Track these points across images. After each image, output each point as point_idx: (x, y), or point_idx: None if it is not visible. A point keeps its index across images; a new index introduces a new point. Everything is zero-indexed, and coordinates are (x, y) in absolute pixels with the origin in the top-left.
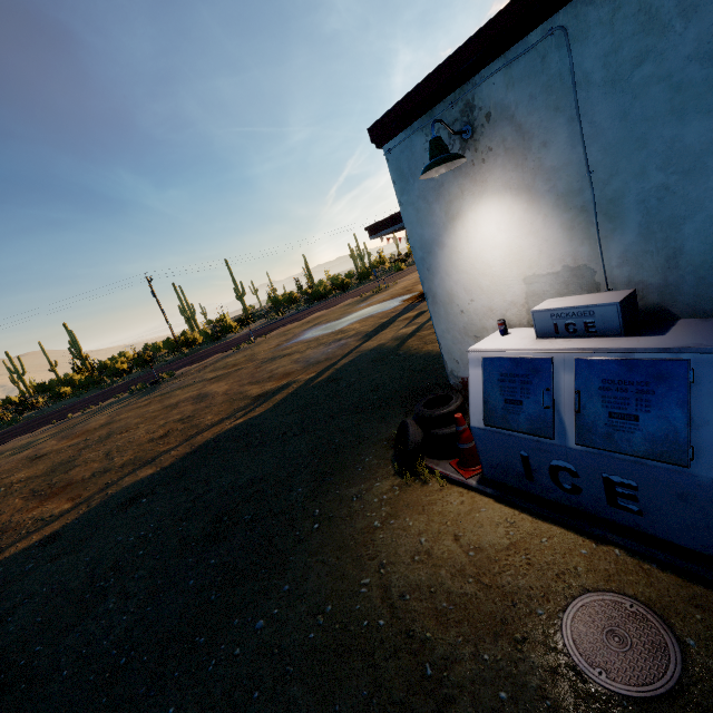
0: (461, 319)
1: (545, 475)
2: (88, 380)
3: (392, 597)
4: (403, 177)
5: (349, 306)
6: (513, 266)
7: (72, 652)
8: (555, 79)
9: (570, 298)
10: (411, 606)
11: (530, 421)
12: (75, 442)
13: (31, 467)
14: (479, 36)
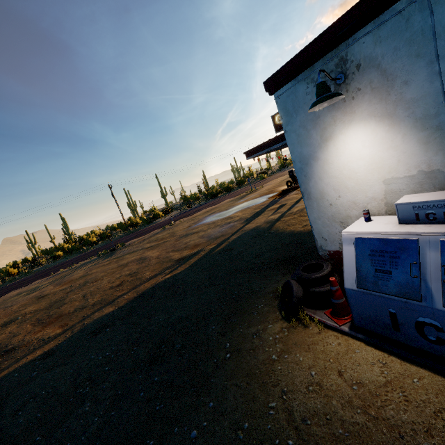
0: (330, 209)
1: (411, 328)
2: (73, 248)
3: (296, 420)
4: (288, 113)
5: (233, 202)
6: (374, 172)
7: (61, 443)
8: (417, 34)
9: (426, 194)
10: (313, 430)
11: (399, 287)
12: (64, 288)
13: (37, 303)
14: (354, 9)
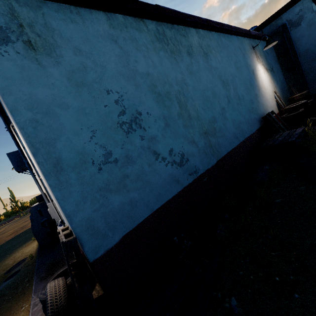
0: None
1: None
2: (11, 212)
3: None
4: None
5: None
6: None
7: None
8: None
9: None
10: None
11: None
12: None
13: None
14: None
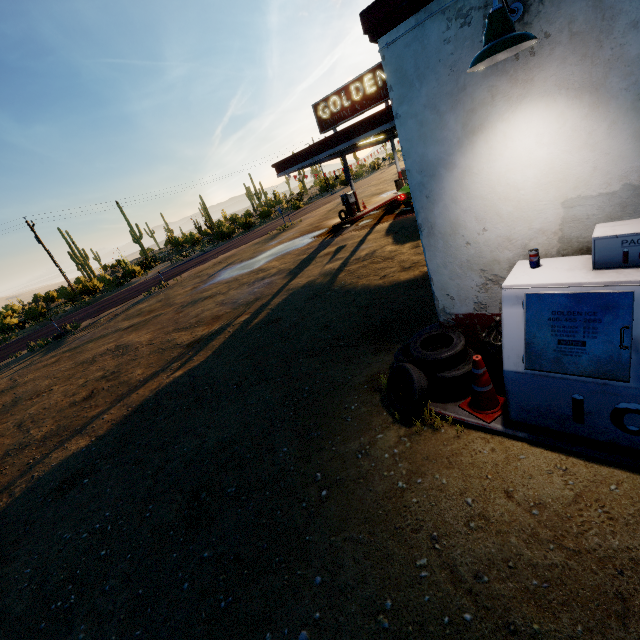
0: (466, 251)
1: (603, 417)
2: None
3: (465, 580)
4: (405, 81)
5: (259, 245)
6: (550, 188)
7: None
8: None
9: (634, 221)
10: (495, 590)
11: (597, 363)
12: None
13: None
14: None
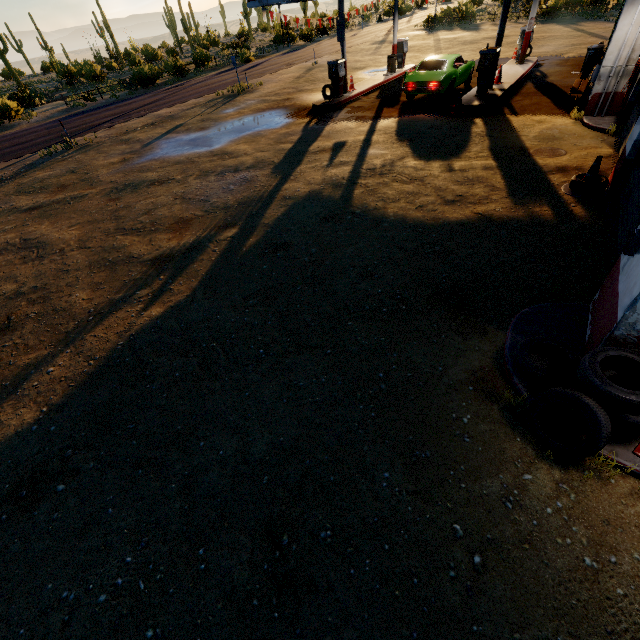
0: None
1: None
2: None
3: None
4: None
5: (207, 109)
6: None
7: None
8: None
9: None
10: None
11: None
12: None
13: None
14: None
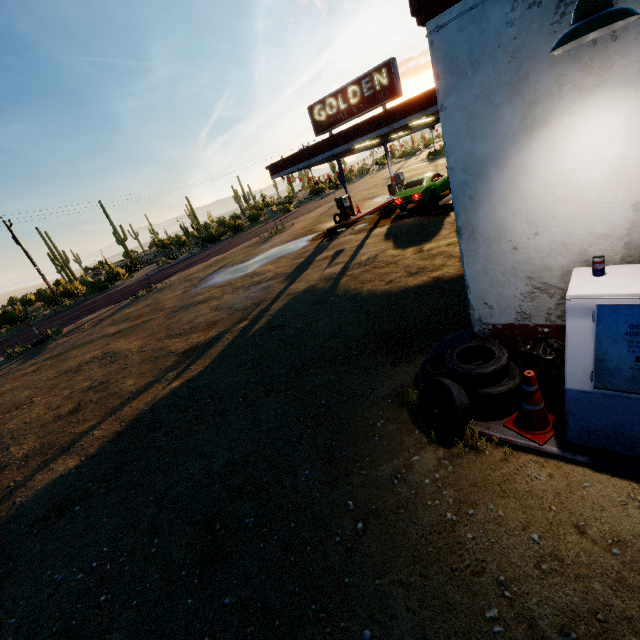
0: (511, 257)
1: None
2: None
3: (549, 637)
4: (456, 68)
5: (251, 248)
6: (620, 188)
7: None
8: None
9: None
10: None
11: None
12: None
13: None
14: None
